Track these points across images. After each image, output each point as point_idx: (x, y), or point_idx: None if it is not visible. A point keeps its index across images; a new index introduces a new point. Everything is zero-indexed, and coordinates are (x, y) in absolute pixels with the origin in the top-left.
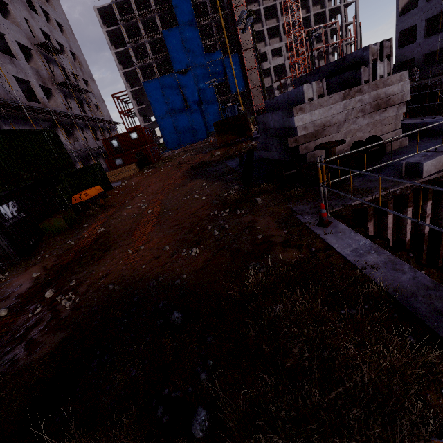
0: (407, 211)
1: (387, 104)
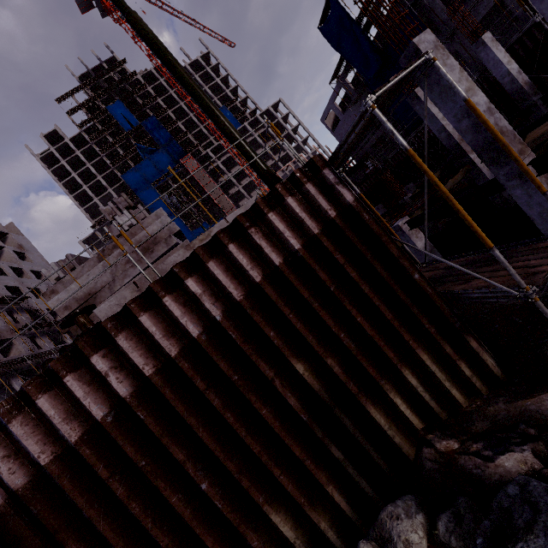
0: (66, 383)
1: (156, 243)
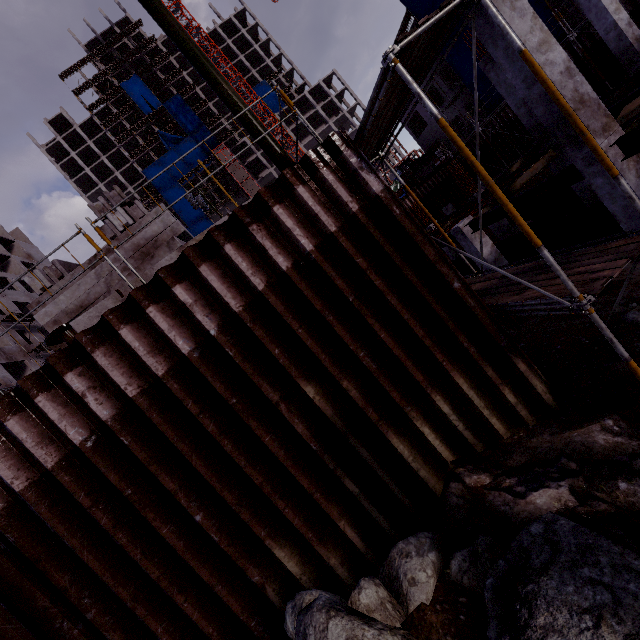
0: (38, 404)
1: (157, 247)
